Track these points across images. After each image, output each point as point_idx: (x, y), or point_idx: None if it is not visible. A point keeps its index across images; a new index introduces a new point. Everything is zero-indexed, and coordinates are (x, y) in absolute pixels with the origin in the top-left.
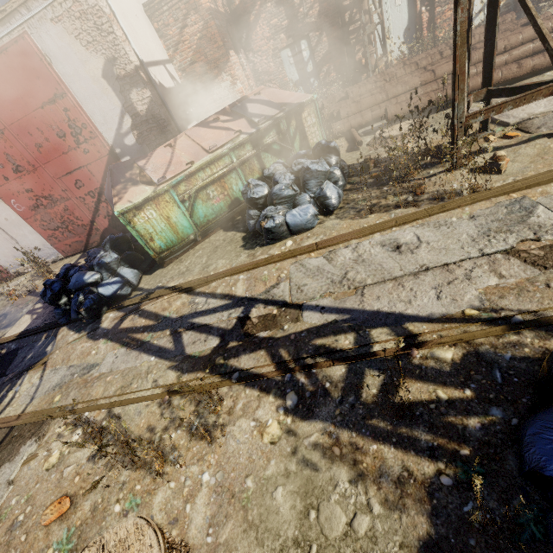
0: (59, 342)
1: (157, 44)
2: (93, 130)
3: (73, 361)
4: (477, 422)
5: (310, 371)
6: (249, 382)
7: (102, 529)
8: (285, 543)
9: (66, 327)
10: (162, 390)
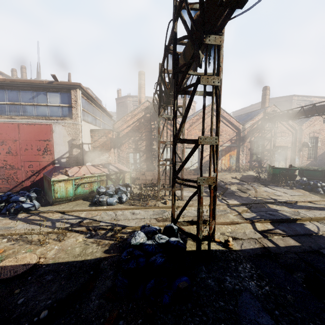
0: None
1: (89, 139)
2: (53, 152)
3: None
4: (126, 237)
5: (96, 231)
6: (77, 232)
7: (16, 255)
8: (75, 255)
9: None
10: (45, 232)
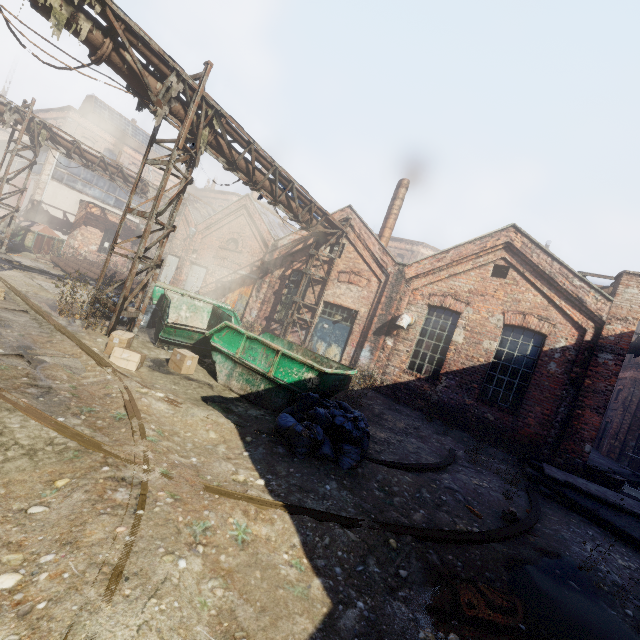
0: None
1: (72, 208)
2: (21, 205)
3: None
4: None
5: None
6: None
7: None
8: None
9: None
10: None
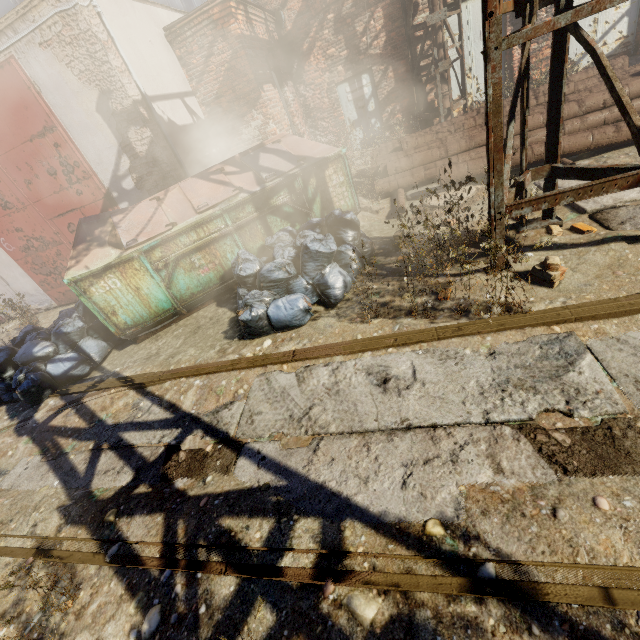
0: None
1: (177, 74)
2: (87, 169)
3: None
4: None
5: (195, 574)
6: (122, 566)
7: None
8: None
9: (5, 408)
10: (34, 543)
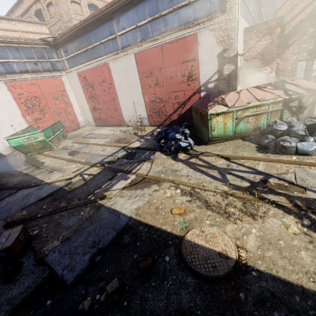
0: (157, 156)
1: (242, 46)
2: (198, 76)
3: (166, 165)
4: None
5: None
6: (275, 206)
7: (200, 225)
8: (308, 271)
9: (160, 152)
10: (221, 191)
